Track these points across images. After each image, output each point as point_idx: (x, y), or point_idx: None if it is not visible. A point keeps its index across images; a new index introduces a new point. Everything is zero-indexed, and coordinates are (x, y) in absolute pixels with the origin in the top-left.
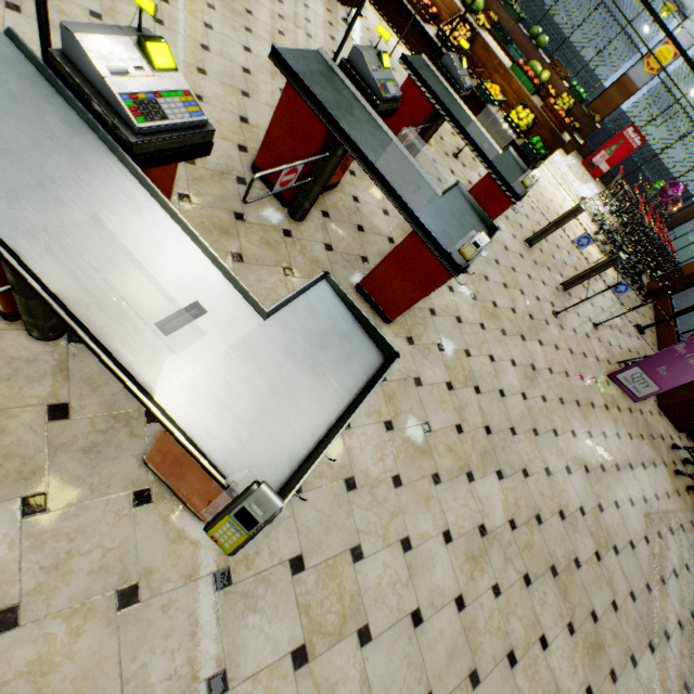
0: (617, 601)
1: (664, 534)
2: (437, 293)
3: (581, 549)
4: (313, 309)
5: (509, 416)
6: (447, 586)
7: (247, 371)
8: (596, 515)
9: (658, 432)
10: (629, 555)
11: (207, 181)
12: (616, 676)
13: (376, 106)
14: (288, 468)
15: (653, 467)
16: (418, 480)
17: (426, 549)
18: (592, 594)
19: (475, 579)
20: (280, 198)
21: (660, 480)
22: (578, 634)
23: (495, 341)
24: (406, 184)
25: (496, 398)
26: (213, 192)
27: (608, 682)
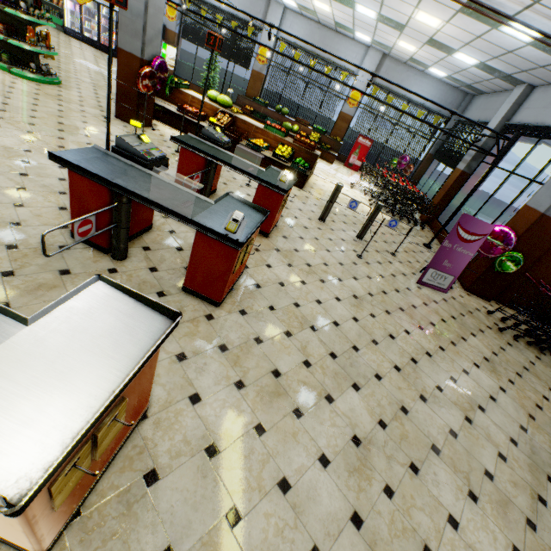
0: (502, 452)
1: (514, 379)
2: (258, 272)
3: (452, 420)
4: (88, 304)
5: (348, 339)
6: (338, 509)
7: (5, 373)
8: (453, 387)
9: (473, 307)
10: (494, 408)
11: (31, 256)
12: (534, 523)
13: (147, 165)
14: (60, 447)
15: (481, 333)
16: (280, 421)
17: (306, 481)
18: (478, 455)
19: (364, 490)
20: (100, 249)
21: (491, 340)
22: (482, 499)
23: (317, 289)
24: (181, 203)
25: (332, 329)
26: (37, 262)
27: (530, 533)
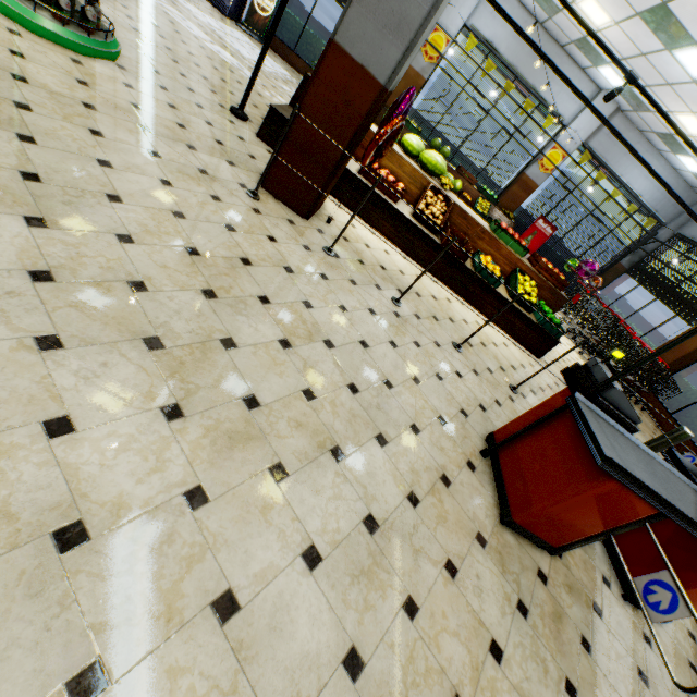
0: None
1: None
2: None
3: None
4: None
5: None
6: None
7: None
8: None
9: None
10: None
11: None
12: None
13: None
14: None
15: None
16: None
17: None
18: None
19: None
20: None
21: None
22: None
23: None
24: None
25: None
26: None
27: None
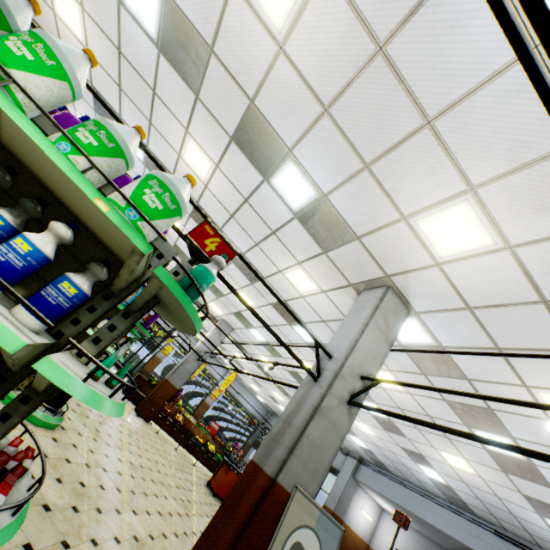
0: None
1: None
2: None
3: None
4: None
5: None
6: None
7: None
8: None
9: None
10: None
11: None
12: None
13: None
14: None
15: None
16: None
17: None
18: None
19: None
20: None
21: None
22: None
23: None
24: None
25: None
26: None
27: None
